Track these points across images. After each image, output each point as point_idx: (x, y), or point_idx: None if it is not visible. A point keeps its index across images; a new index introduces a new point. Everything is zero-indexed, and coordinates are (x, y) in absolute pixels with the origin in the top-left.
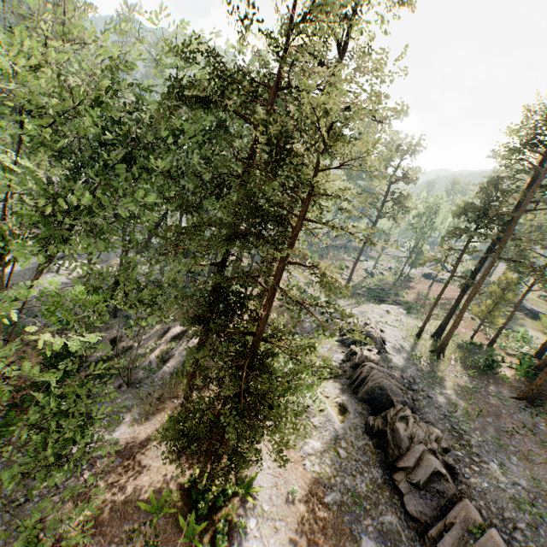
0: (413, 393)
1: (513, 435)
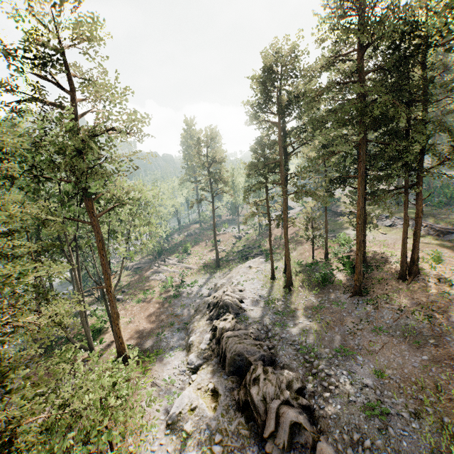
0: (268, 342)
1: (355, 333)
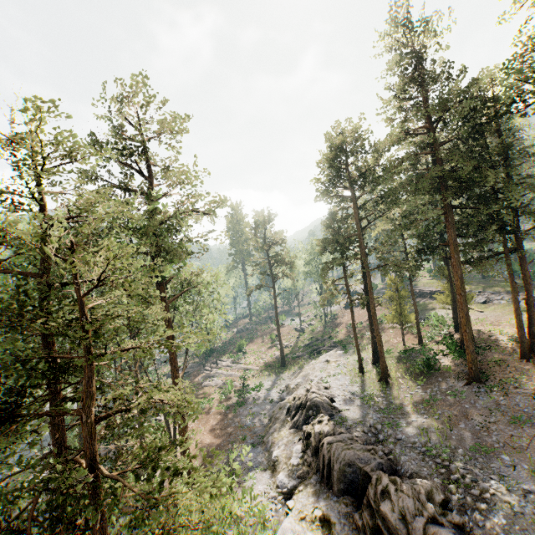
0: (382, 446)
1: (489, 428)
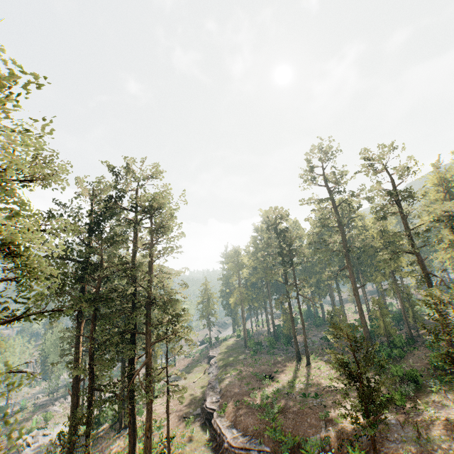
0: None
1: None
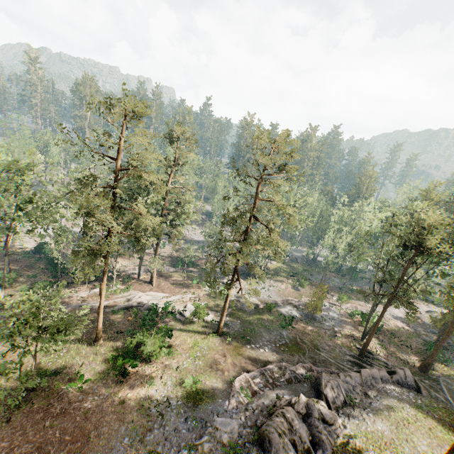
0: None
1: None
